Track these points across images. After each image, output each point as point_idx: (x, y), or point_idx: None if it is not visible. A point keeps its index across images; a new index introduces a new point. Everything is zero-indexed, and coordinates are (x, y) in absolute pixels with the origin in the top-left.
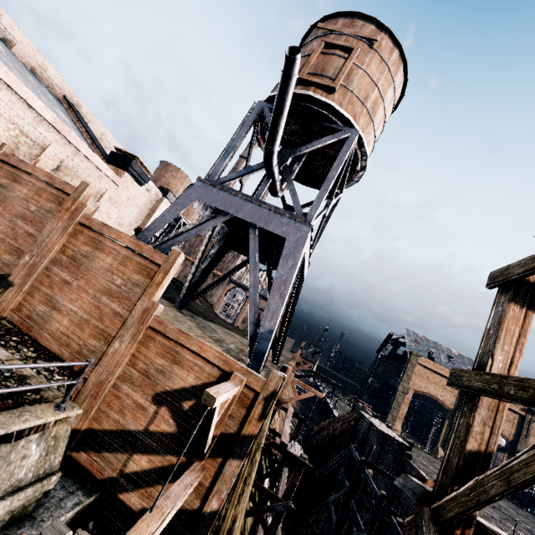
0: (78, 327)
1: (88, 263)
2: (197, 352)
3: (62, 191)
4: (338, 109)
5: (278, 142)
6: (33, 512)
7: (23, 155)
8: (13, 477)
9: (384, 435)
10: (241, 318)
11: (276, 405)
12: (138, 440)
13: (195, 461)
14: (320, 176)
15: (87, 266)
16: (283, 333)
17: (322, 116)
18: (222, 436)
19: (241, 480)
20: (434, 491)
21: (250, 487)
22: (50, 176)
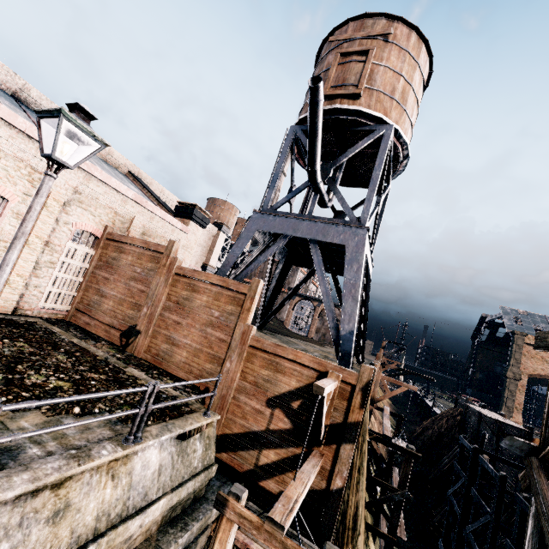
0: (195, 356)
1: (189, 304)
2: (294, 359)
3: (156, 251)
4: (368, 111)
5: (319, 161)
6: (205, 494)
7: (119, 230)
8: (192, 465)
9: (497, 422)
10: (313, 329)
11: (370, 404)
12: (263, 439)
13: (313, 449)
14: (364, 175)
15: (189, 306)
16: (362, 334)
17: (353, 122)
18: (332, 426)
19: (355, 469)
20: (540, 445)
21: (364, 478)
22: (145, 242)
